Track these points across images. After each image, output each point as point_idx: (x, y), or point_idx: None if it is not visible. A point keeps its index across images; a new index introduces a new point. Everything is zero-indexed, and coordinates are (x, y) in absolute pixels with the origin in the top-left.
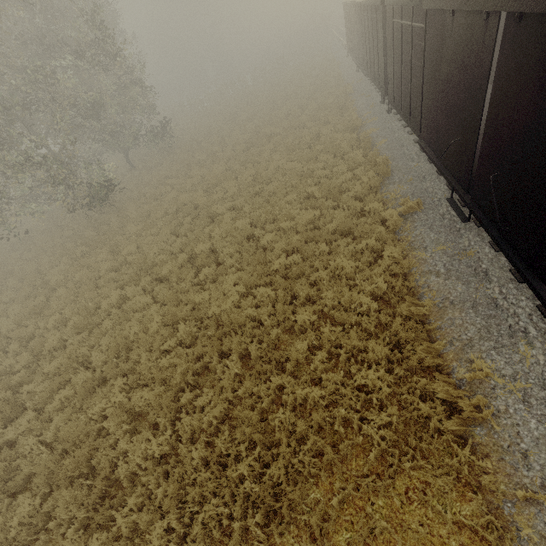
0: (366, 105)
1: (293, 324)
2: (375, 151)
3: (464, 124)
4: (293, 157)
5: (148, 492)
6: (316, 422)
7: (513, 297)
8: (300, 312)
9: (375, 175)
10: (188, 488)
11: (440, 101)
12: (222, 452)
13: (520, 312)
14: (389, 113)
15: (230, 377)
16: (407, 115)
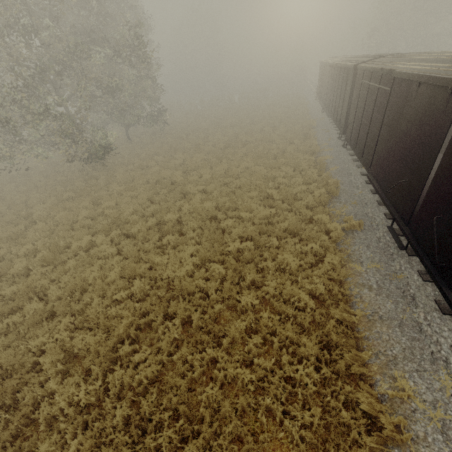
0: (325, 137)
1: (236, 303)
2: (328, 174)
3: (414, 169)
4: (260, 162)
5: (62, 441)
6: (240, 405)
7: (436, 325)
8: (245, 294)
9: (326, 192)
10: (104, 448)
11: (394, 147)
12: (144, 414)
13: (443, 342)
14: (344, 147)
15: (169, 340)
16: (360, 152)
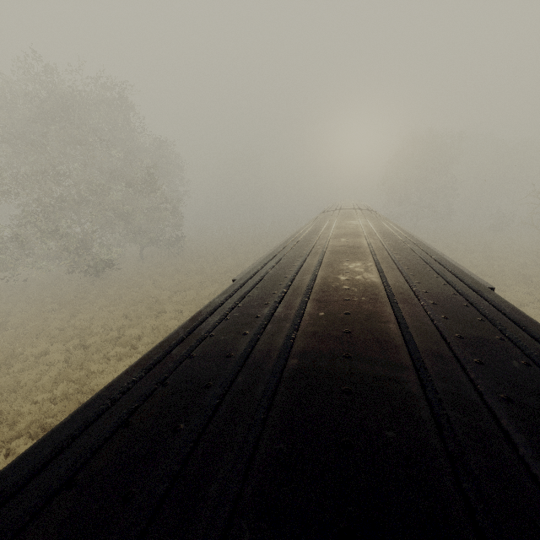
0: None
1: None
2: None
3: None
4: None
5: None
6: None
7: None
8: None
9: None
10: None
11: None
12: None
13: None
14: None
15: None
16: None
